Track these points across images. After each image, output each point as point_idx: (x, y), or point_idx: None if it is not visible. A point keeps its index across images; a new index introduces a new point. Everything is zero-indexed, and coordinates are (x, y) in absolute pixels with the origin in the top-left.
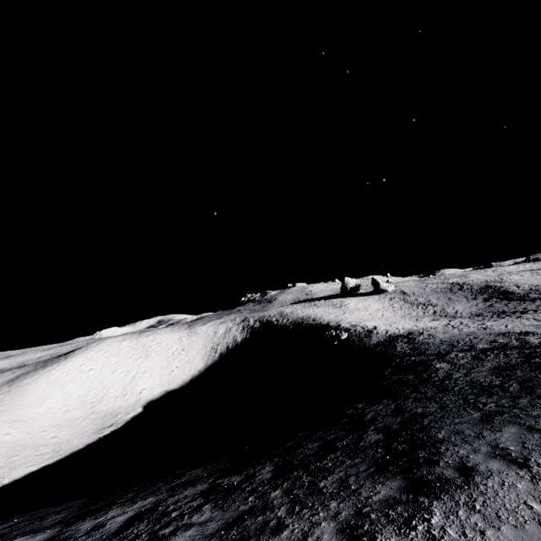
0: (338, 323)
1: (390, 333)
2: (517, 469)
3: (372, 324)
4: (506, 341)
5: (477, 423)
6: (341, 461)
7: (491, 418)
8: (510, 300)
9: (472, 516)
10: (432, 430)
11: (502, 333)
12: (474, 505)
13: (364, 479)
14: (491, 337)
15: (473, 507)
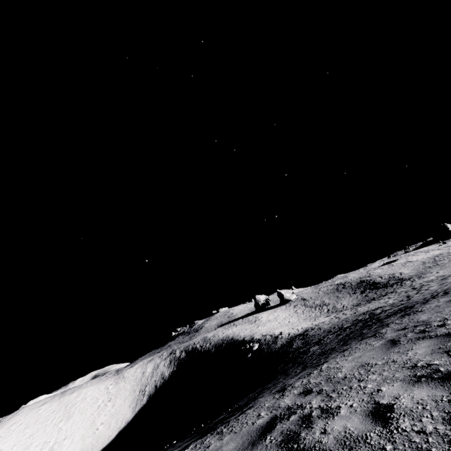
0: (252, 336)
1: (291, 335)
2: (277, 394)
3: (279, 330)
4: (363, 317)
5: (291, 377)
6: (174, 446)
7: (303, 370)
8: (377, 288)
9: (213, 439)
10: (261, 394)
11: (363, 312)
12: (223, 430)
13: (172, 450)
14: (355, 317)
15: (221, 432)
